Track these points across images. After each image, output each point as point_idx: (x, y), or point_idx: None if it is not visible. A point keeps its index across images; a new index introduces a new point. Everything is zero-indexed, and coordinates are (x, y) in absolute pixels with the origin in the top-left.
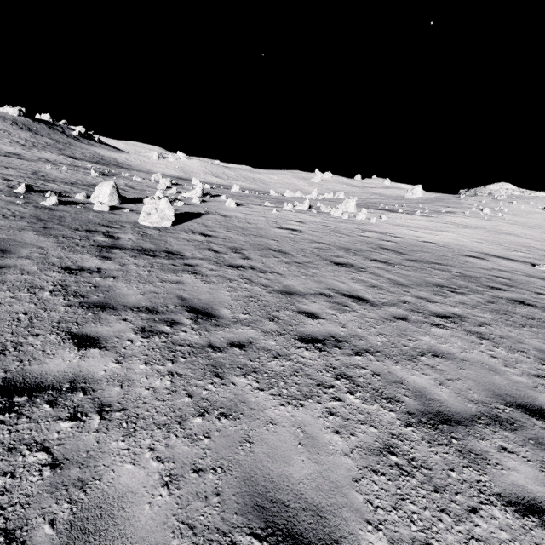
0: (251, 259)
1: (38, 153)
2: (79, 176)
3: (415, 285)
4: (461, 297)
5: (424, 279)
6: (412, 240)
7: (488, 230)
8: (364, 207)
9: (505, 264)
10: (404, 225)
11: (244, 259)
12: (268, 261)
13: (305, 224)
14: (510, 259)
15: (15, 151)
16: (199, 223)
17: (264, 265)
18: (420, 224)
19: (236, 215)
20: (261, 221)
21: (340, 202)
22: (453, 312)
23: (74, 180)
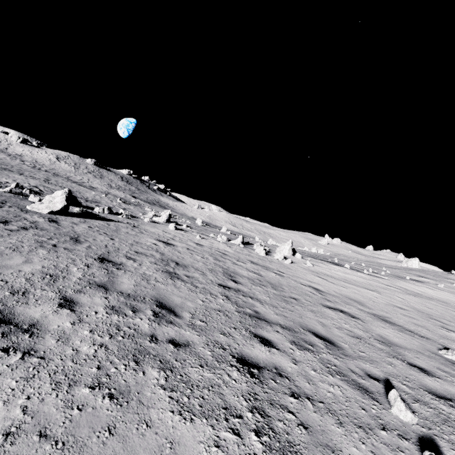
0: (14, 231)
1: (113, 191)
2: (102, 199)
3: (124, 294)
4: (143, 322)
5: (166, 296)
6: (293, 281)
7: (448, 305)
8: (311, 256)
9: (383, 332)
10: (322, 273)
11: (6, 229)
12: (23, 236)
13: (199, 246)
14: (412, 332)
15: (99, 187)
16: (86, 220)
17: (5, 235)
18: (347, 277)
19: (151, 229)
20: (158, 235)
21: (296, 250)
22: (46, 323)
23: (88, 198)
